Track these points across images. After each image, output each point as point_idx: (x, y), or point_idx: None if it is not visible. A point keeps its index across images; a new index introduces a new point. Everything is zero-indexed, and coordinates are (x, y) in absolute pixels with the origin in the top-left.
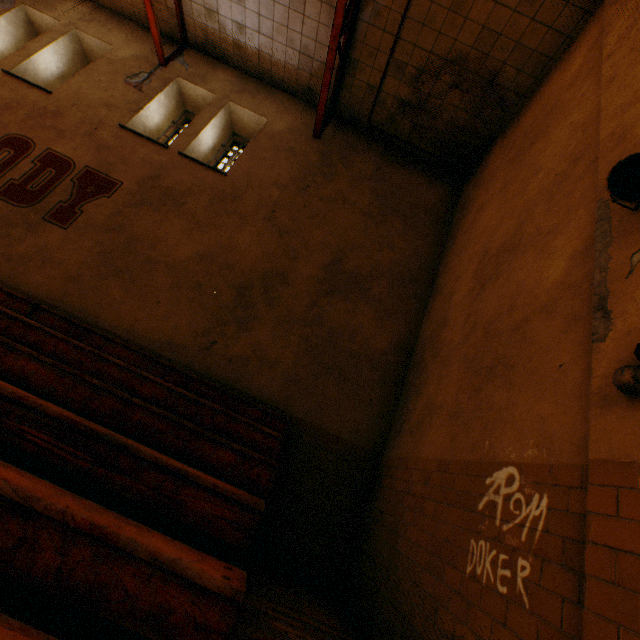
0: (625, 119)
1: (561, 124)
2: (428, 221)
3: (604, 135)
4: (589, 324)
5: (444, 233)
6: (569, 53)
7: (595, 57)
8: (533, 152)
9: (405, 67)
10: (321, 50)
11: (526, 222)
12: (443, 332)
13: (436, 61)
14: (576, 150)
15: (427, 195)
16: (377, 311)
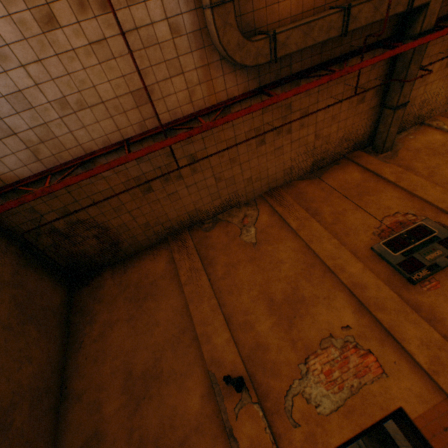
0: (207, 330)
1: (165, 300)
2: (56, 323)
3: (199, 332)
4: (225, 440)
5: (67, 332)
6: (154, 253)
7: (173, 272)
8: (150, 306)
9: (72, 214)
10: (0, 165)
11: (163, 359)
12: (103, 447)
13: (94, 222)
14: (182, 326)
15: (54, 297)
16: (21, 447)
